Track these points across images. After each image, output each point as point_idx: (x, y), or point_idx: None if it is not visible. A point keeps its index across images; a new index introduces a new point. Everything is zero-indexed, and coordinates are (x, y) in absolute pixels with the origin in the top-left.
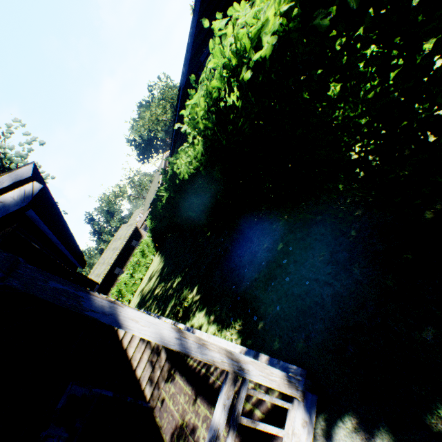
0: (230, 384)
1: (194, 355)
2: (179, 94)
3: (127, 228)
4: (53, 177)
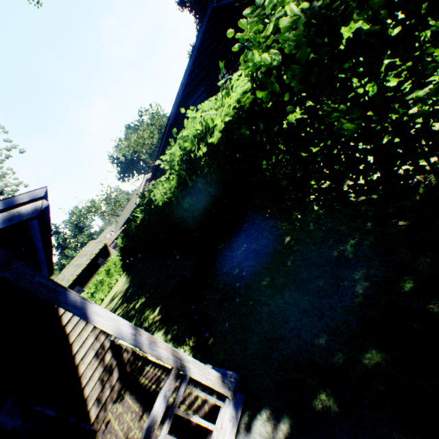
0: (172, 378)
1: (145, 349)
2: (166, 129)
3: (95, 244)
4: (26, 185)
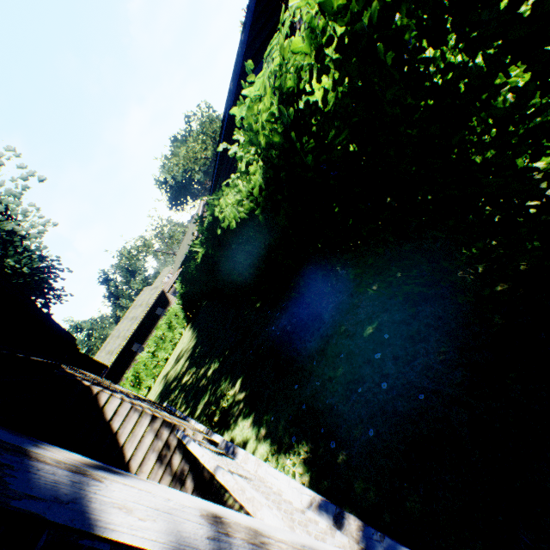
0: None
1: None
2: (224, 119)
3: (151, 291)
4: (55, 223)
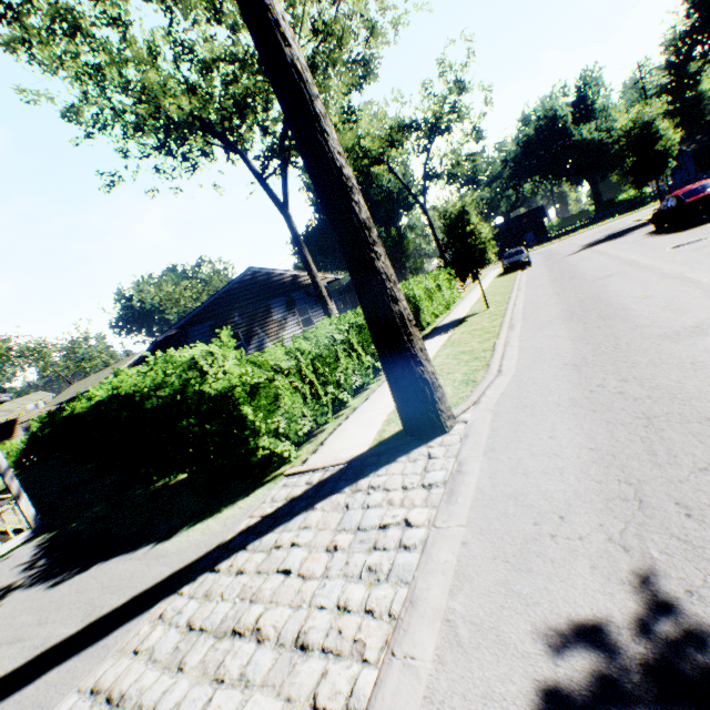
0: (10, 499)
1: (7, 478)
2: (155, 341)
3: None
4: None
